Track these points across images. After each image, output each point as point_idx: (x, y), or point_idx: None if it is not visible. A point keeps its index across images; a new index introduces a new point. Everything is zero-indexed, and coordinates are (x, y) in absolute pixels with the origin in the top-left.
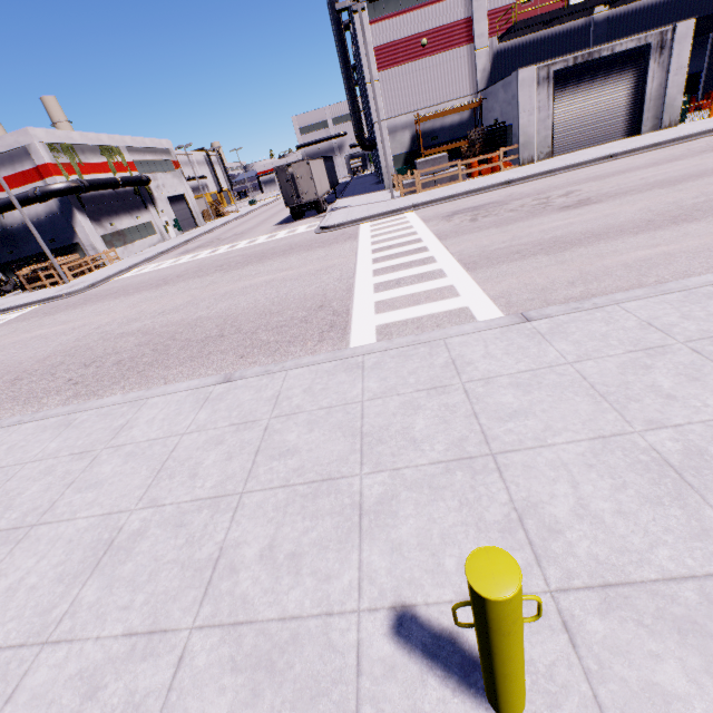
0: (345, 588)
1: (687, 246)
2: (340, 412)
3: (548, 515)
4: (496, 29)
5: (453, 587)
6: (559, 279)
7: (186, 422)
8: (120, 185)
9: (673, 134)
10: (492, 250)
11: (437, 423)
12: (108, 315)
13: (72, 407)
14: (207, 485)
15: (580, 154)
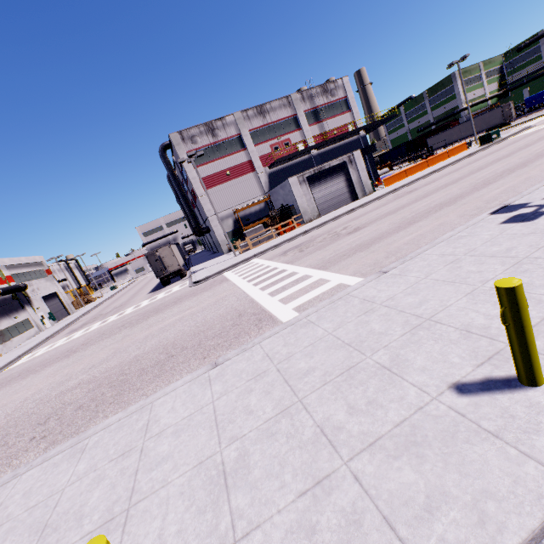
0: (416, 395)
1: (426, 230)
2: (321, 343)
3: (478, 324)
4: (266, 164)
5: (468, 365)
6: (379, 257)
7: (207, 396)
8: (1, 294)
9: (375, 196)
10: (328, 258)
11: (385, 322)
12: (29, 389)
13: (73, 440)
14: (268, 410)
15: (335, 212)
